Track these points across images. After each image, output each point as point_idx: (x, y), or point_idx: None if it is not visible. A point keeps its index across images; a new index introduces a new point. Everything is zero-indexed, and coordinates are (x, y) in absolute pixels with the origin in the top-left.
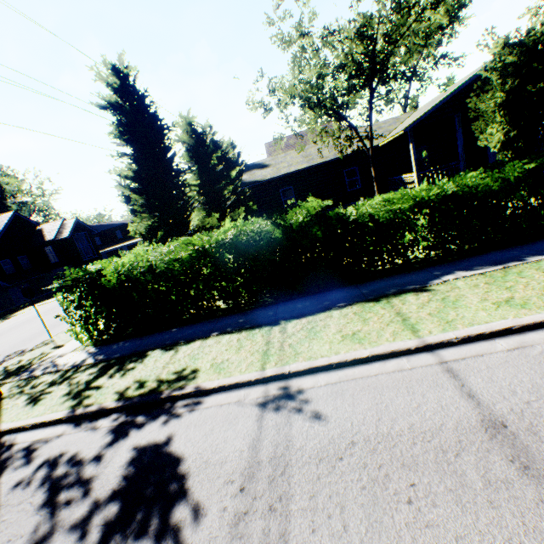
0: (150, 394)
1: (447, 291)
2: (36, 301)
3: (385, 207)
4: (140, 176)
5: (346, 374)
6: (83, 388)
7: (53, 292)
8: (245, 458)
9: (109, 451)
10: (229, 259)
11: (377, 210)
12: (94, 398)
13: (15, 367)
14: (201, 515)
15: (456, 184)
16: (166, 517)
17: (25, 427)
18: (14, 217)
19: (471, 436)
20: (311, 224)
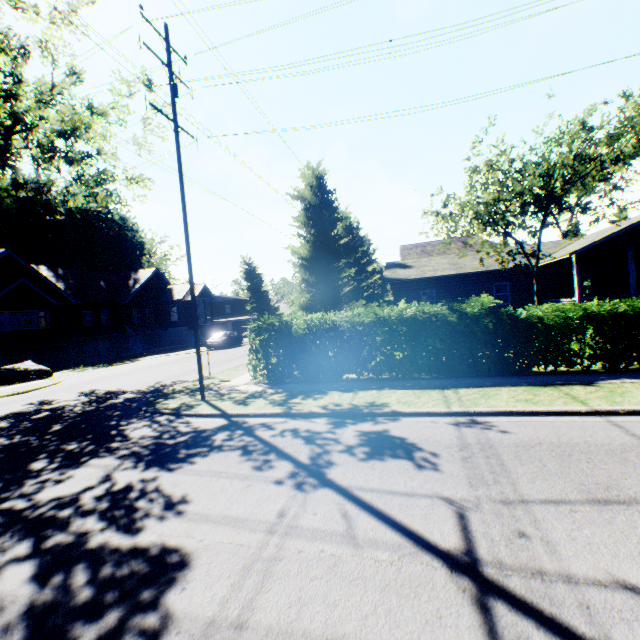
0: (351, 409)
1: (614, 387)
2: (153, 353)
3: (555, 313)
4: (312, 255)
5: (524, 418)
6: (282, 402)
7: (167, 349)
8: (455, 441)
9: (337, 430)
10: (402, 332)
11: (547, 314)
12: (300, 407)
13: (195, 387)
14: (436, 455)
15: (627, 305)
16: (409, 453)
17: (248, 414)
18: (155, 273)
19: (632, 448)
20: (484, 315)
